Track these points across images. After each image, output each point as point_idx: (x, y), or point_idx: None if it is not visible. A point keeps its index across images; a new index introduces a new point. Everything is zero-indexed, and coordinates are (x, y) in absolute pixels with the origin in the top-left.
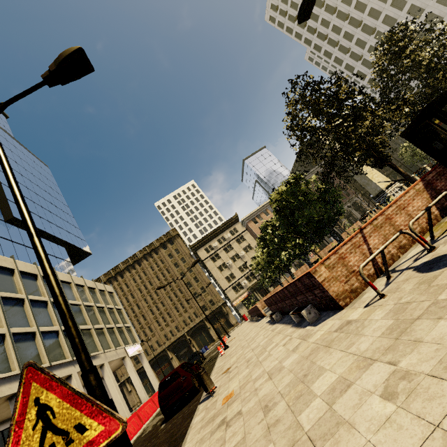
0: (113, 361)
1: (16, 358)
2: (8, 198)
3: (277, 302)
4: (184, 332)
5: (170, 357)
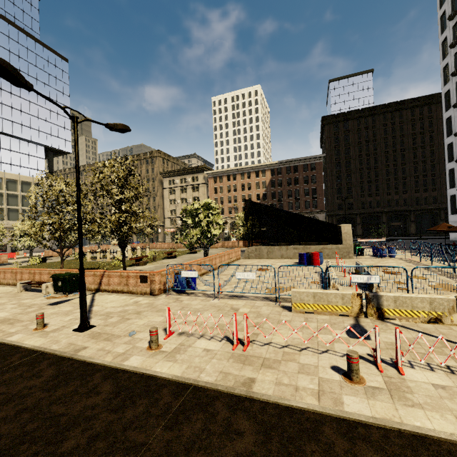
0: None
1: None
2: None
3: None
4: None
5: None
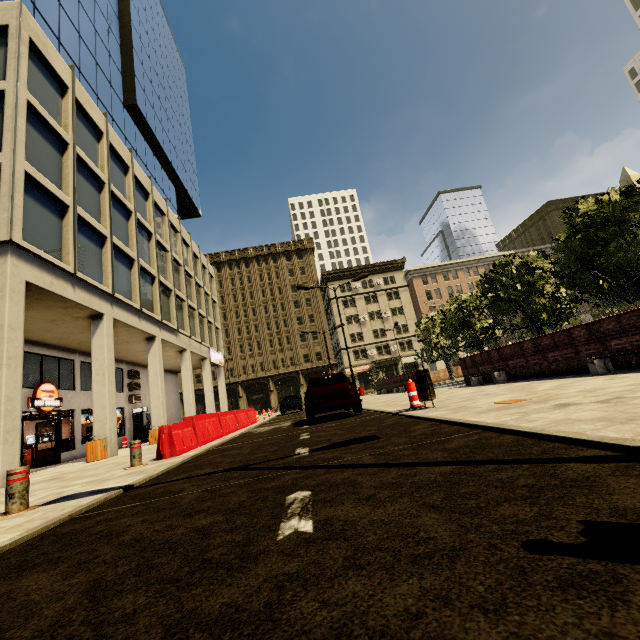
0: (194, 354)
1: (111, 275)
2: (135, 74)
3: (513, 357)
4: (269, 374)
5: (239, 395)
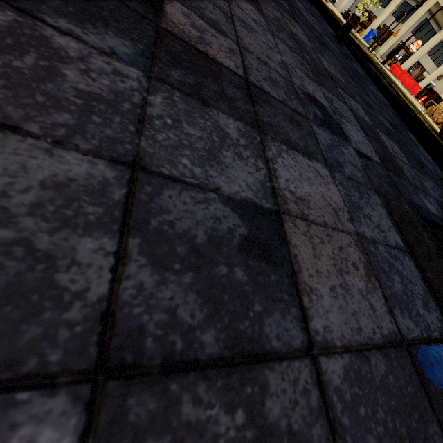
0: None
1: None
2: None
3: None
4: None
5: None
